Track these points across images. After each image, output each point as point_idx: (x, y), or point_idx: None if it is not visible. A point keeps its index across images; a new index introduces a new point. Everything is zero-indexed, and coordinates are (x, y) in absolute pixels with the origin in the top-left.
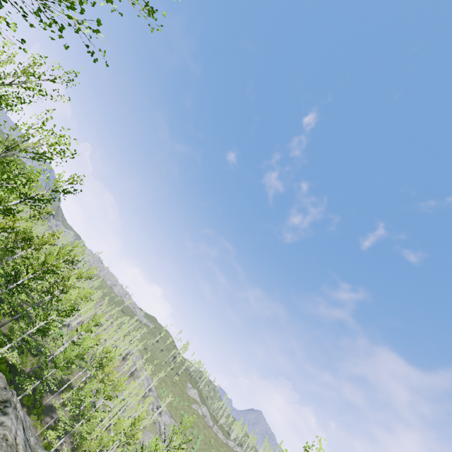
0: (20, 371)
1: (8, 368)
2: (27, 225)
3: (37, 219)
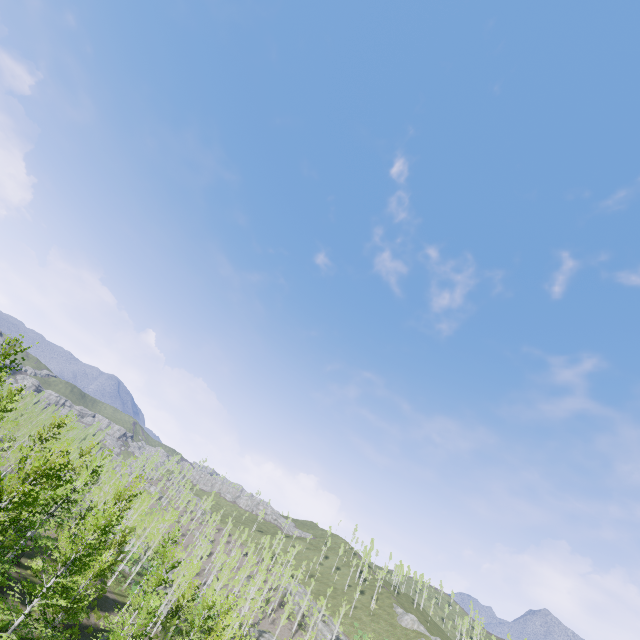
0: None
1: None
2: (23, 454)
3: (45, 441)
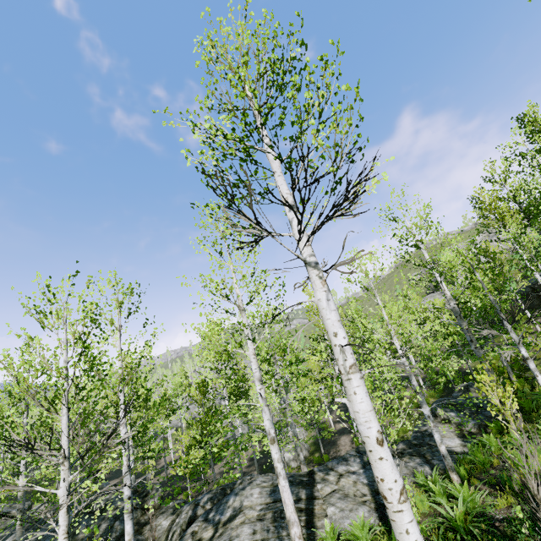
0: None
1: None
2: None
3: None
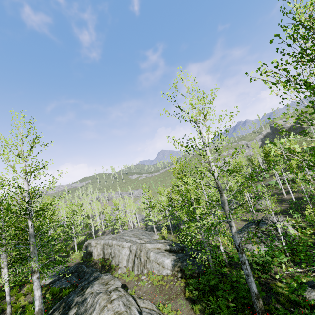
0: (82, 242)
1: (79, 244)
2: None
3: None
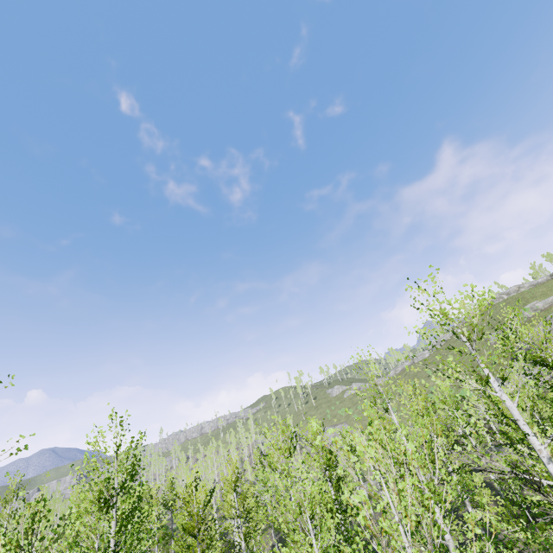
0: None
1: None
2: None
3: None
